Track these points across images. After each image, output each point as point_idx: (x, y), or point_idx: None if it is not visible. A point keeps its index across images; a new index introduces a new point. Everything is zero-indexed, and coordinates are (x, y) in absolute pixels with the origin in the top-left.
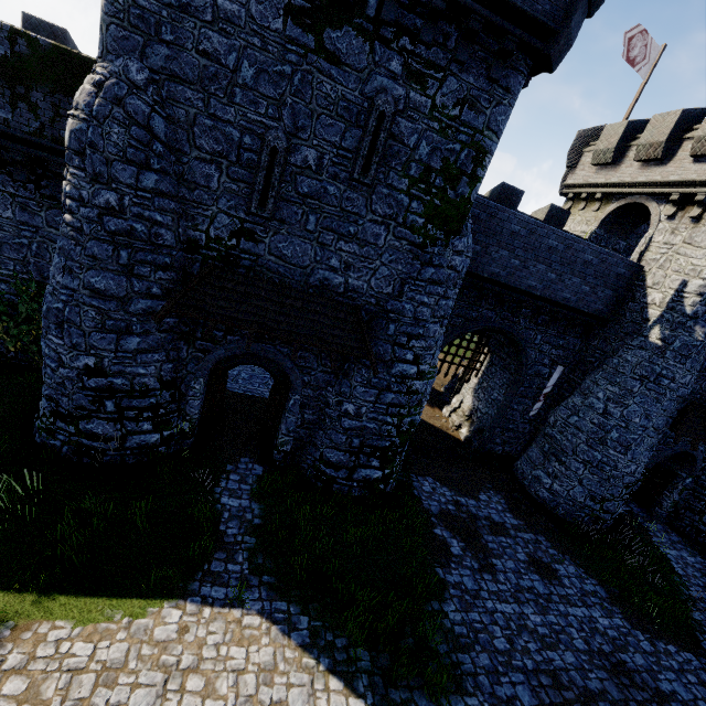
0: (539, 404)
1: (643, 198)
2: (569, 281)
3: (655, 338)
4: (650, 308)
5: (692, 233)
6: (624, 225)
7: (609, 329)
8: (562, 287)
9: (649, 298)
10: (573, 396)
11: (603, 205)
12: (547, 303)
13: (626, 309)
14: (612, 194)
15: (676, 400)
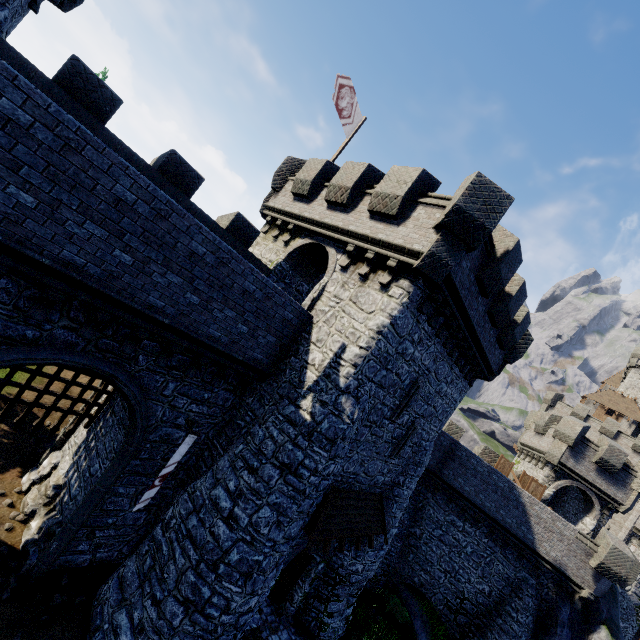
0: (154, 491)
1: (326, 241)
2: (221, 313)
3: (307, 411)
4: (309, 369)
5: (358, 291)
6: (310, 267)
7: (267, 385)
8: (208, 318)
9: (310, 356)
10: (205, 477)
11: (294, 238)
12: (185, 338)
13: (287, 364)
14: (303, 229)
15: (316, 496)
